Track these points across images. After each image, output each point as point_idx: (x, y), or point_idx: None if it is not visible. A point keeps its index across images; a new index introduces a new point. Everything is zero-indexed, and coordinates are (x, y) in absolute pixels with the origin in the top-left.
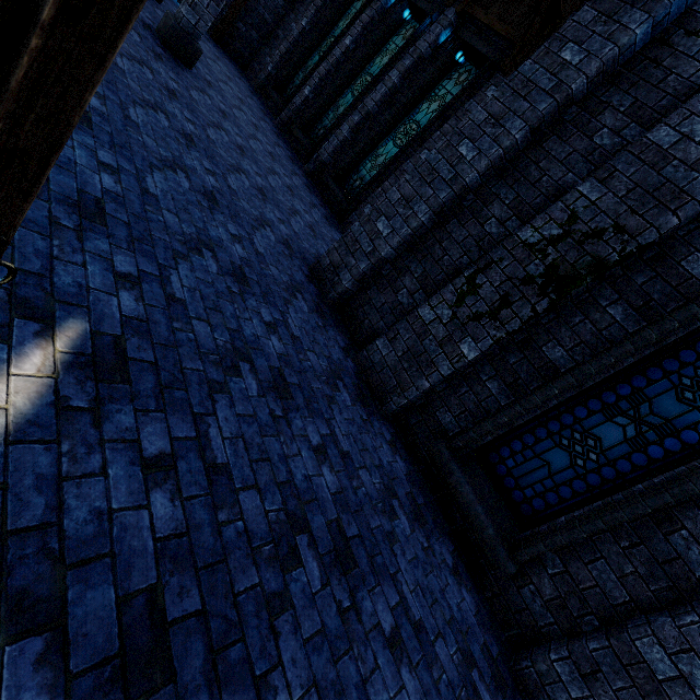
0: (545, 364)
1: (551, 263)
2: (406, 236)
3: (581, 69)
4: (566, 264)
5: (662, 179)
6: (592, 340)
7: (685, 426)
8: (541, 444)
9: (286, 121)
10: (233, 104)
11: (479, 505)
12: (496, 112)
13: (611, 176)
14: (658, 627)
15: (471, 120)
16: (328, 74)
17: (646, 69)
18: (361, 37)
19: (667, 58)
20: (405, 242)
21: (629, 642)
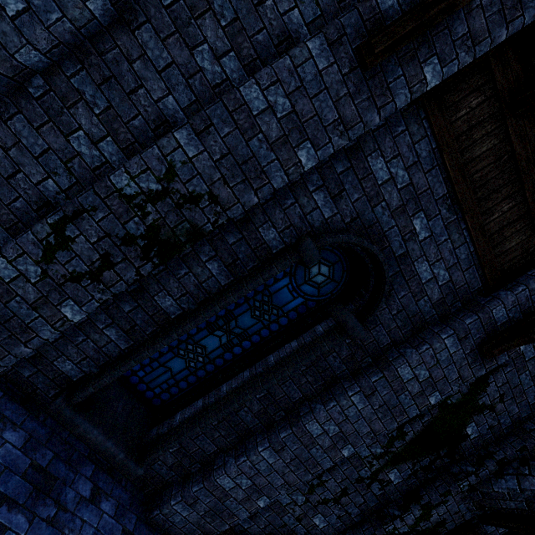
0: (158, 312)
1: (152, 223)
2: None
3: None
4: (166, 227)
5: (249, 152)
6: (195, 291)
7: (254, 332)
8: (165, 357)
9: None
10: None
11: (109, 440)
12: None
13: (208, 131)
14: (228, 468)
15: None
16: None
17: None
18: None
19: None
20: None
21: (213, 481)
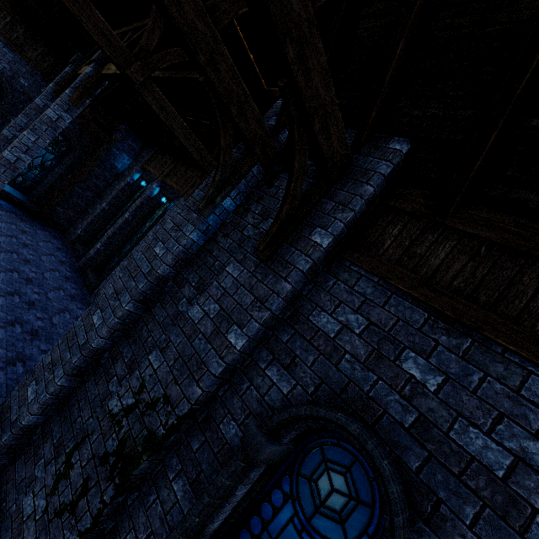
0: None
1: (123, 437)
2: (47, 400)
3: (162, 260)
4: (131, 438)
5: (193, 350)
6: (159, 529)
7: None
8: None
9: (82, 266)
10: (5, 269)
11: None
12: (118, 288)
13: (167, 346)
14: None
15: (105, 294)
16: (115, 234)
17: (206, 257)
18: (136, 212)
19: (215, 250)
20: (50, 404)
21: None
